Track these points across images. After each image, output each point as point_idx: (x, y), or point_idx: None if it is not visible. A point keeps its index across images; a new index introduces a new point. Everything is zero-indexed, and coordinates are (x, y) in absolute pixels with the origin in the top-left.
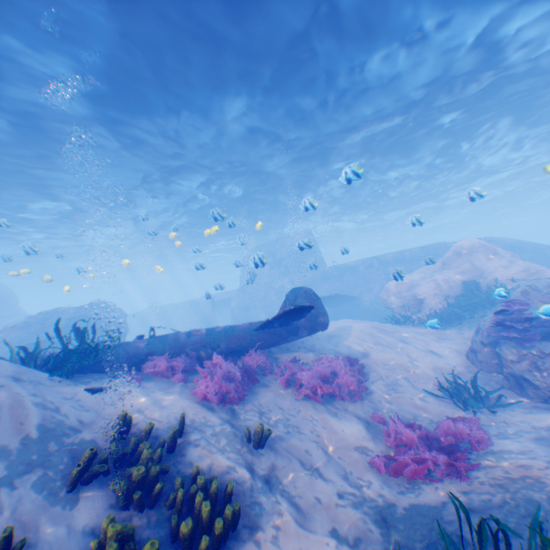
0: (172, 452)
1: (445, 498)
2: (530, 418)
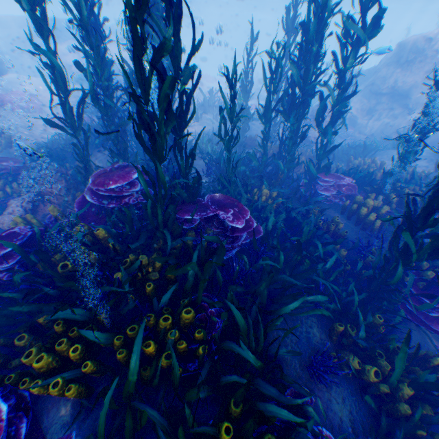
0: None
1: None
2: None
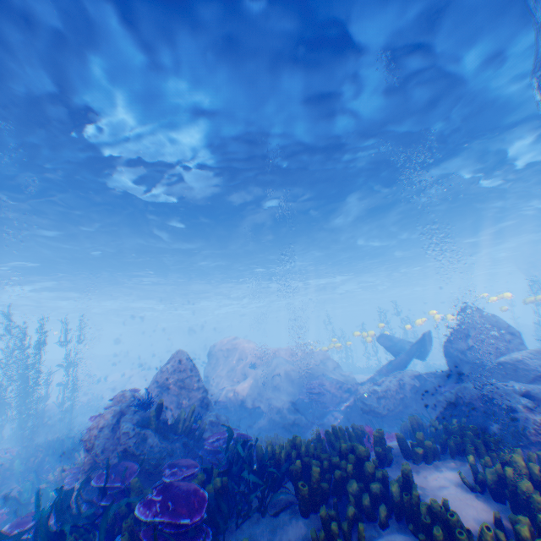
0: None
1: None
2: None
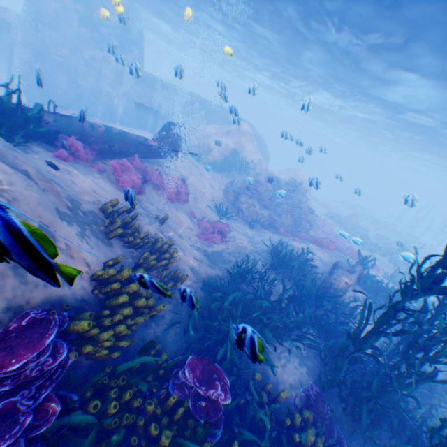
0: (130, 222)
1: (221, 249)
2: (239, 225)
